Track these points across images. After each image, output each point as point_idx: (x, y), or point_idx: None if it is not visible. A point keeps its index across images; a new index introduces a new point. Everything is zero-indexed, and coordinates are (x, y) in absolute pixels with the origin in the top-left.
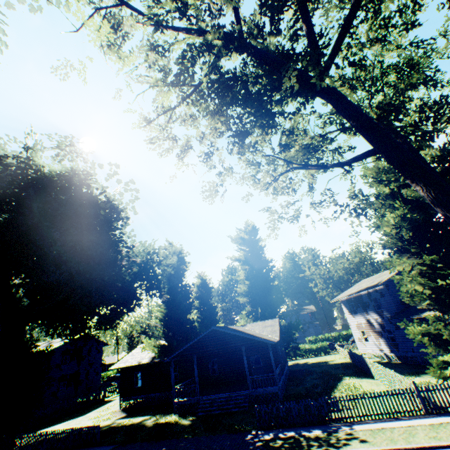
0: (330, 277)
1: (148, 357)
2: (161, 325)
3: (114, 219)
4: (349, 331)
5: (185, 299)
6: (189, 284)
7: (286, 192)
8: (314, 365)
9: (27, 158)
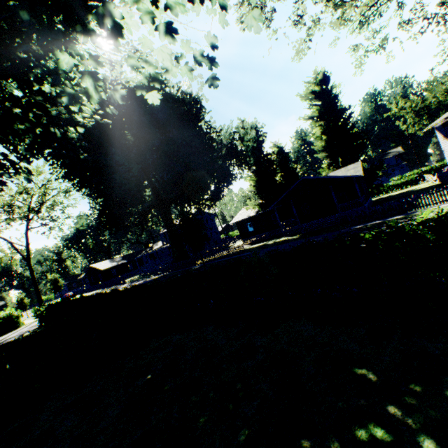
0: (424, 107)
1: (253, 213)
2: (255, 190)
3: (199, 111)
4: (444, 162)
5: (269, 166)
6: (269, 153)
7: (371, 20)
8: (398, 194)
9: (115, 80)
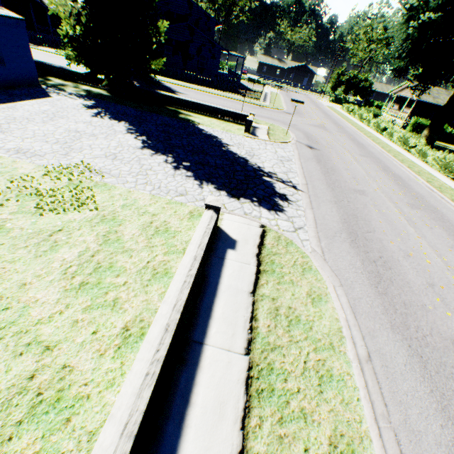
0: None
1: None
2: None
3: None
4: None
5: None
6: None
7: None
8: None
9: None
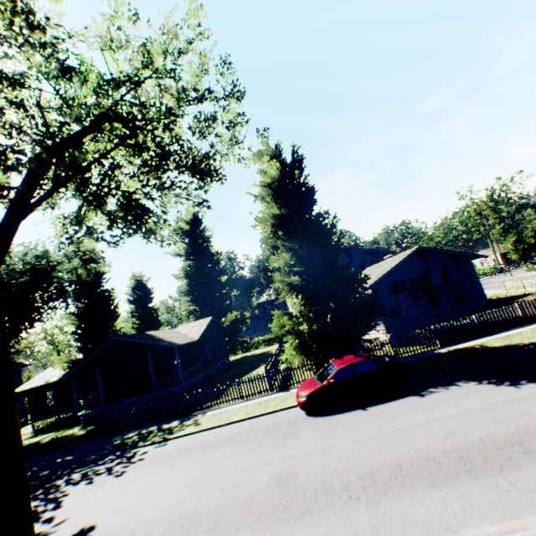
0: None
1: (60, 375)
2: (75, 338)
3: None
4: None
5: (105, 306)
6: (108, 289)
7: None
8: (256, 356)
9: None
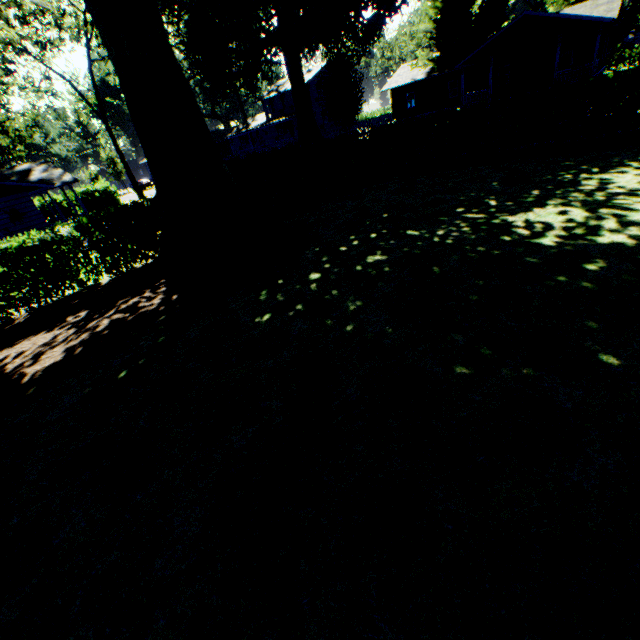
0: None
1: (421, 75)
2: (434, 31)
3: None
4: None
5: None
6: None
7: None
8: None
9: None
